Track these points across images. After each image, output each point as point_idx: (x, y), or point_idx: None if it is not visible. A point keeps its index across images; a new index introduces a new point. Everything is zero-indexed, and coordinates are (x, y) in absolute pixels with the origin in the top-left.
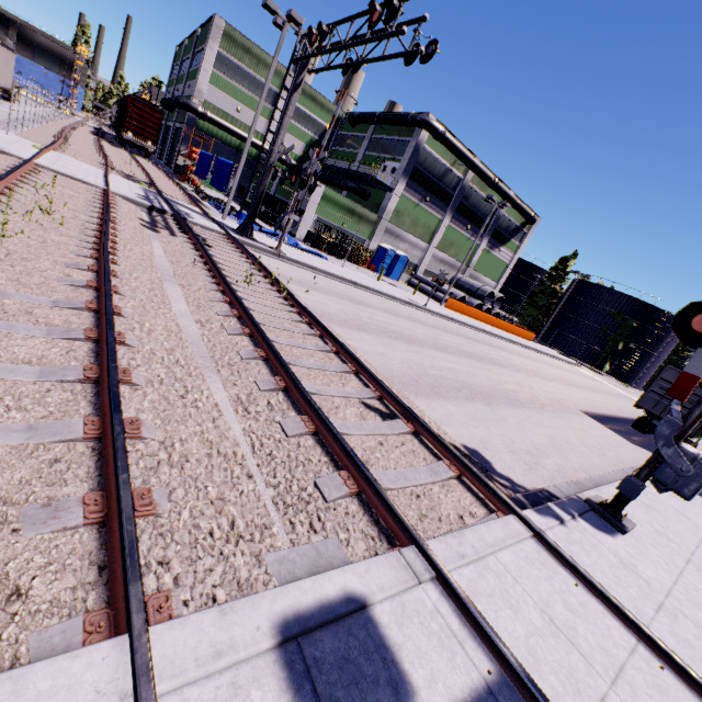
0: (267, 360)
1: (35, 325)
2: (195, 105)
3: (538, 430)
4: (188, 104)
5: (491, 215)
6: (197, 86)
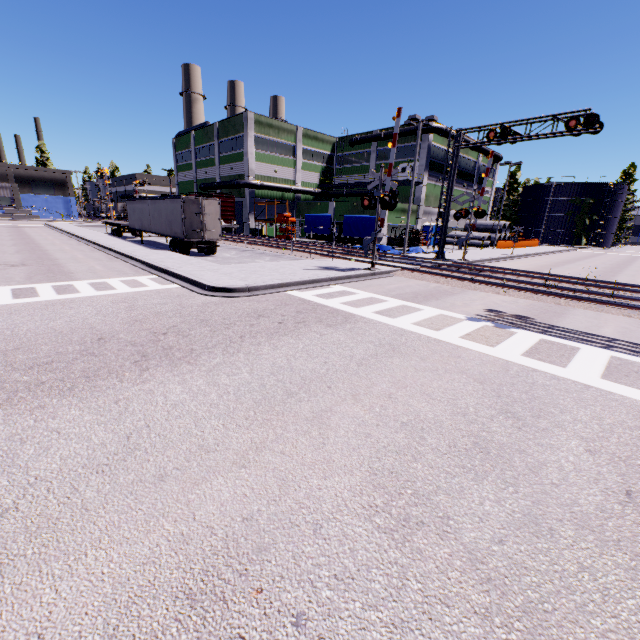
0: None
1: None
2: (254, 182)
3: None
4: (249, 183)
5: (474, 168)
6: (249, 167)
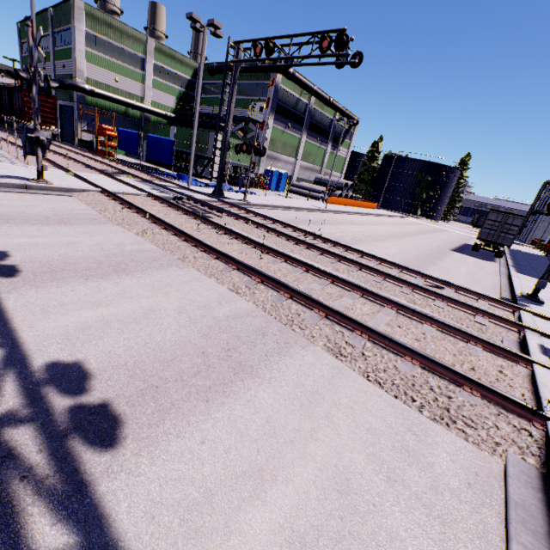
0: (384, 279)
1: (342, 297)
2: (82, 85)
3: (460, 270)
4: (75, 85)
5: (330, 125)
6: (77, 66)
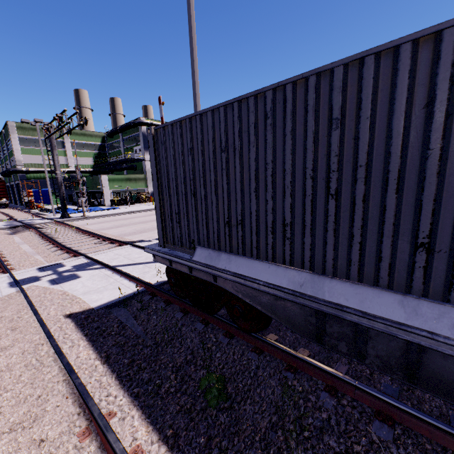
0: (58, 246)
1: None
2: (20, 169)
3: None
4: (15, 170)
5: None
6: (16, 159)
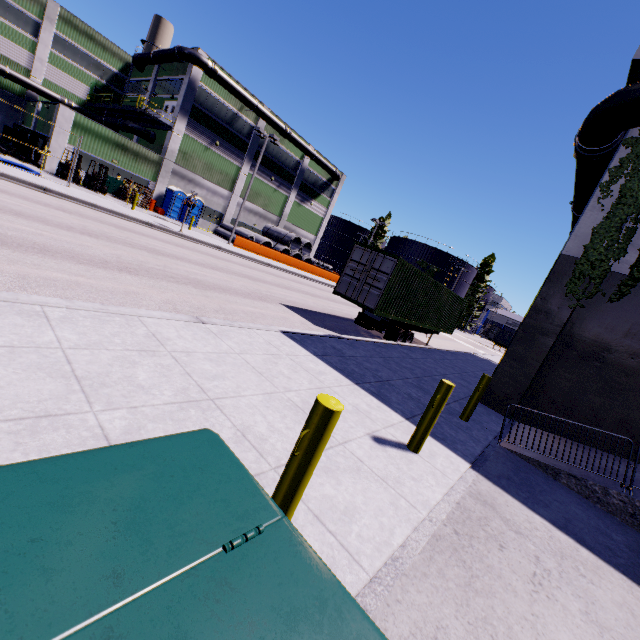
0: None
1: None
2: None
3: (55, 273)
4: None
5: (296, 168)
6: None
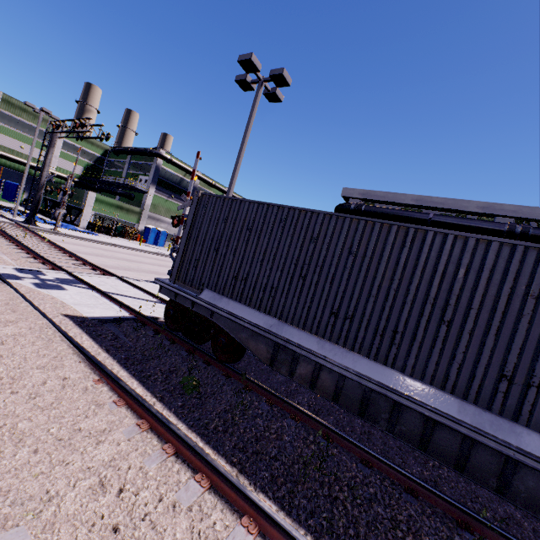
0: (29, 253)
1: None
2: None
3: None
4: None
5: None
6: None
